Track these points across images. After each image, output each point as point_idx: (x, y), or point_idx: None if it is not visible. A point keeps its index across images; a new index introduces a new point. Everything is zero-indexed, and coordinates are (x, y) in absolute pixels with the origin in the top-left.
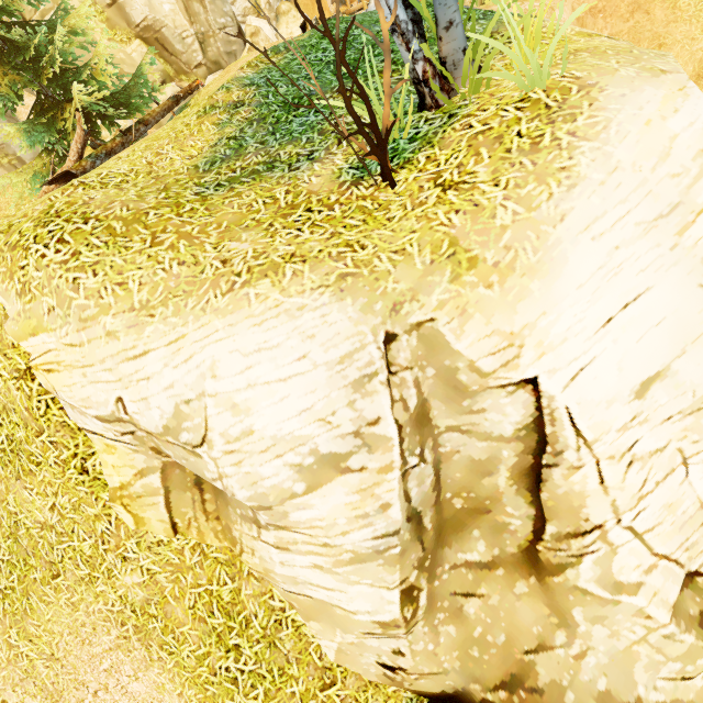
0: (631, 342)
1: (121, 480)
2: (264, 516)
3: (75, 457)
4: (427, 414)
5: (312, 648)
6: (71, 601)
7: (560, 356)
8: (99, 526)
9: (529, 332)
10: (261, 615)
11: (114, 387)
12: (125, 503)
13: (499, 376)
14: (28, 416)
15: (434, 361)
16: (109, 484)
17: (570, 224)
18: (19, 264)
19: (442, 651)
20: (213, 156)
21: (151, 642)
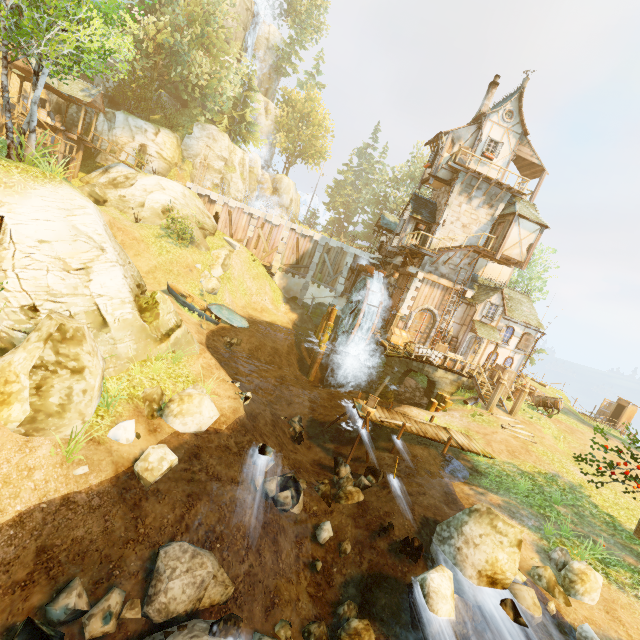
0: (43, 229)
1: None
2: None
3: None
4: None
5: None
6: None
7: (17, 217)
8: None
9: (9, 205)
10: None
11: None
12: None
13: None
14: None
15: None
16: None
17: (37, 192)
18: None
19: None
20: None
21: None
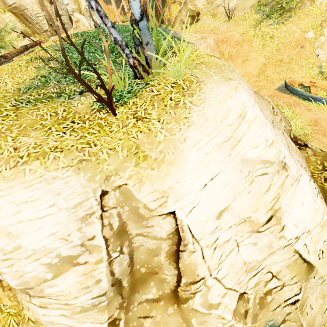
0: (214, 194)
1: None
2: (29, 292)
3: None
4: (125, 229)
5: None
6: None
7: (185, 201)
8: None
9: (171, 190)
10: None
11: None
12: None
13: (158, 211)
14: None
15: (128, 203)
16: None
17: (188, 143)
18: None
19: None
20: (30, 85)
21: None
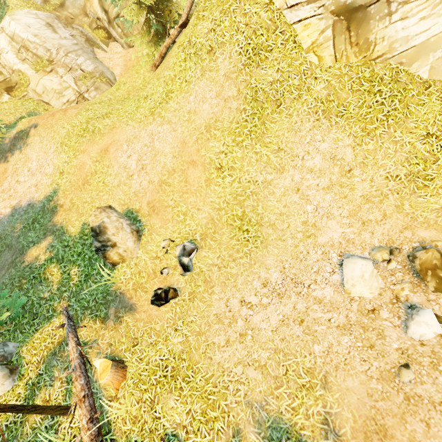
0: None
1: (312, 41)
2: None
3: (291, 36)
4: None
5: (415, 77)
6: (288, 114)
7: None
8: (302, 68)
9: None
10: (388, 73)
11: None
12: (314, 51)
13: None
14: (270, 24)
15: None
16: (304, 48)
17: None
18: None
19: None
20: None
21: (331, 116)
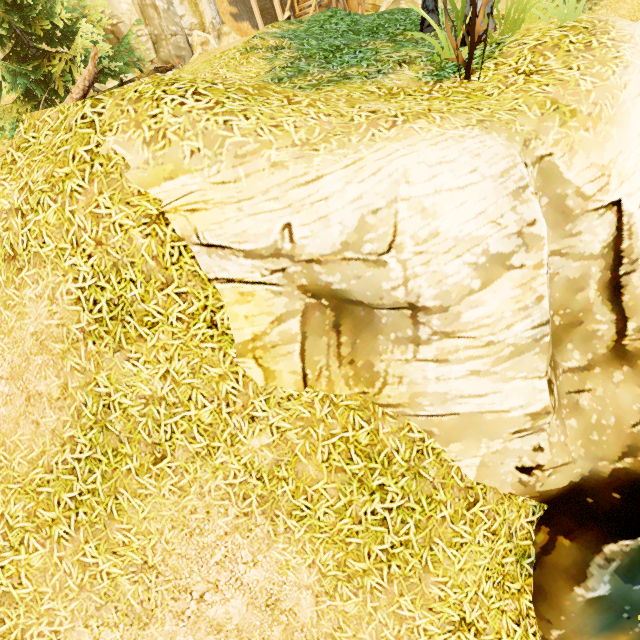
0: None
1: (254, 331)
2: (436, 322)
3: (204, 309)
4: None
5: (453, 471)
6: (179, 485)
7: (632, 184)
8: (223, 387)
9: (613, 165)
10: (403, 449)
11: (281, 214)
12: (257, 356)
13: (596, 199)
14: (153, 267)
15: (548, 191)
16: (236, 340)
17: (630, 91)
18: (148, 113)
19: (569, 442)
20: (276, 76)
21: (277, 511)
